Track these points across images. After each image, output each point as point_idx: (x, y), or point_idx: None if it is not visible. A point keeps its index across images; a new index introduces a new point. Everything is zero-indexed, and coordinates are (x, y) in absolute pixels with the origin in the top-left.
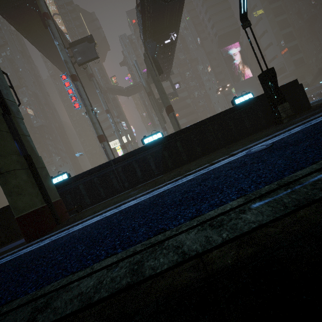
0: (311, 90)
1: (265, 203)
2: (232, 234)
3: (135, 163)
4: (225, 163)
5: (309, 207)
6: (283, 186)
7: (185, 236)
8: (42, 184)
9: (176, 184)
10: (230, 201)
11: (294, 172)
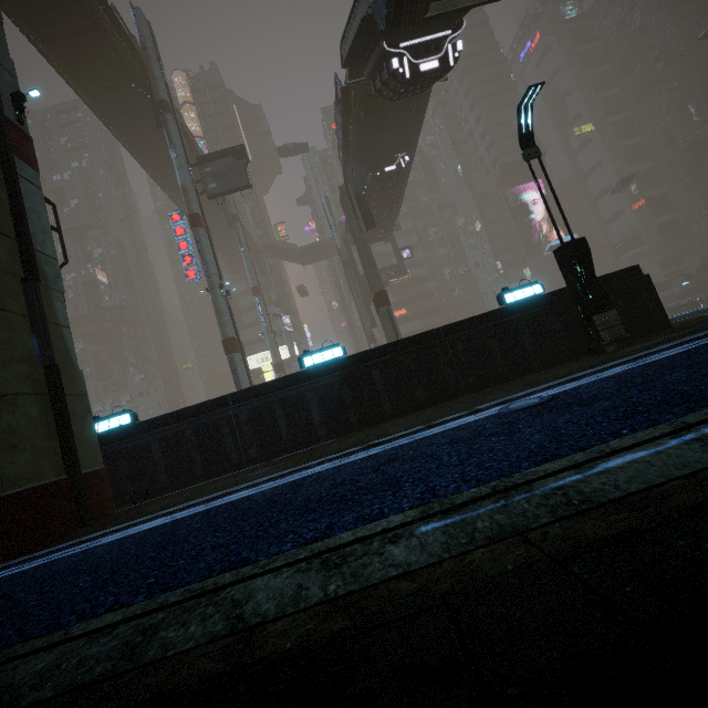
0: (696, 287)
1: (444, 525)
2: (346, 586)
3: (278, 406)
4: (450, 428)
5: (498, 544)
6: (497, 493)
7: (267, 581)
8: (69, 432)
9: (341, 463)
10: (394, 513)
11: (537, 465)
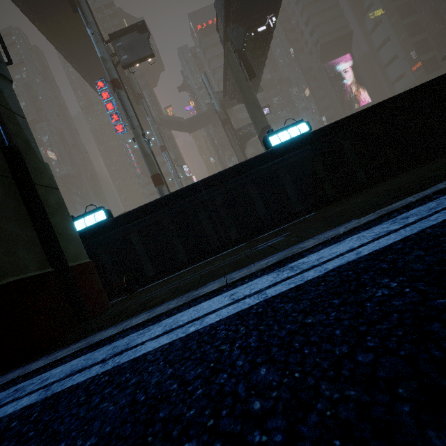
0: None
1: None
2: None
3: (251, 186)
4: None
5: None
6: None
7: None
8: (45, 220)
9: None
10: None
11: None
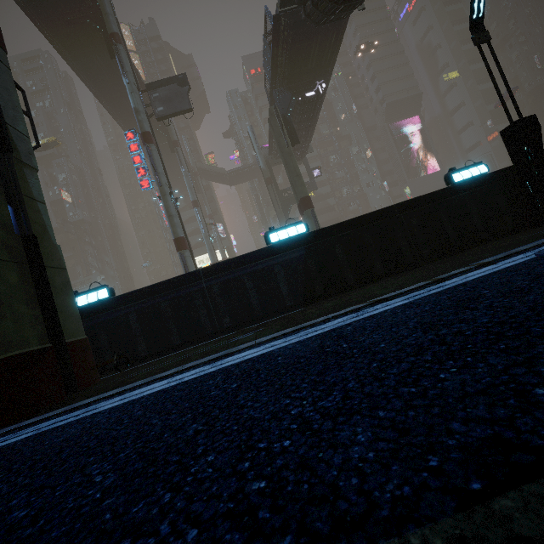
0: None
1: None
2: None
3: (247, 278)
4: (491, 273)
5: None
6: None
7: None
8: (50, 301)
9: (366, 315)
10: None
11: None
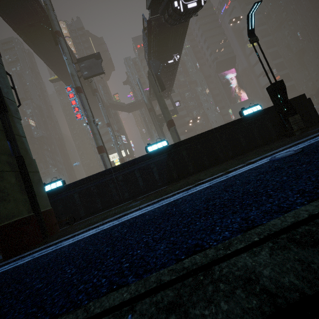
0: None
1: None
2: None
3: (137, 171)
4: (247, 170)
5: None
6: None
7: (252, 259)
8: (32, 190)
9: (190, 192)
10: (299, 206)
11: None
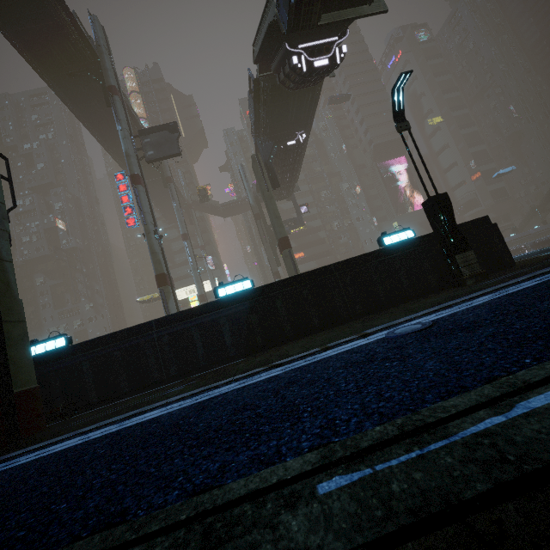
0: (521, 237)
1: (351, 482)
2: None
3: (195, 330)
4: (344, 351)
5: (433, 537)
6: (407, 436)
7: None
8: (3, 354)
9: (245, 384)
10: (292, 456)
11: (443, 398)
